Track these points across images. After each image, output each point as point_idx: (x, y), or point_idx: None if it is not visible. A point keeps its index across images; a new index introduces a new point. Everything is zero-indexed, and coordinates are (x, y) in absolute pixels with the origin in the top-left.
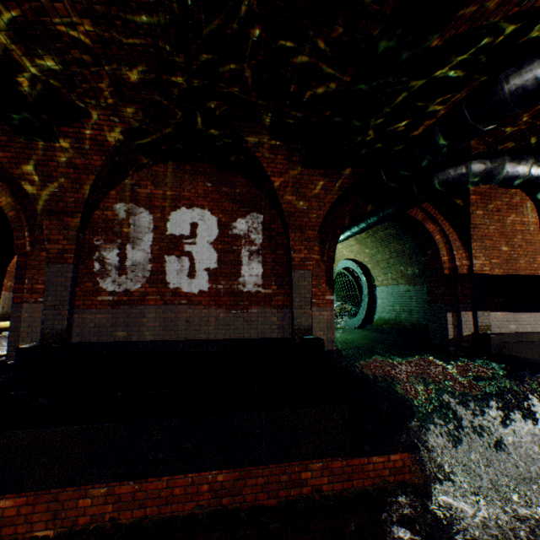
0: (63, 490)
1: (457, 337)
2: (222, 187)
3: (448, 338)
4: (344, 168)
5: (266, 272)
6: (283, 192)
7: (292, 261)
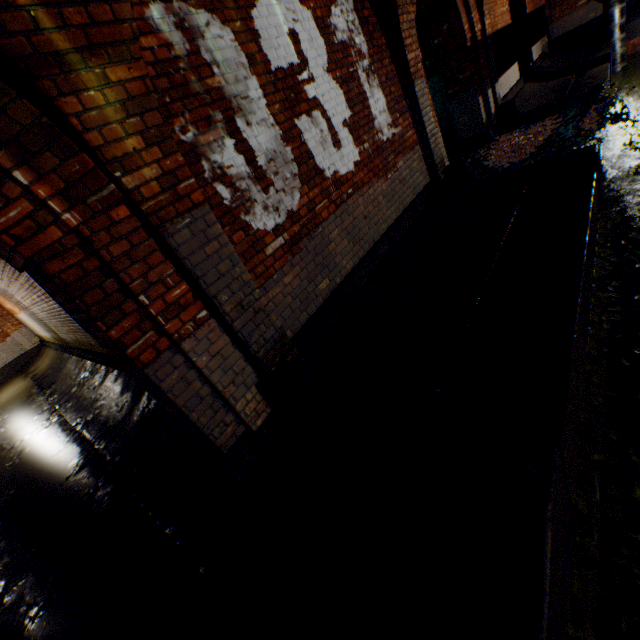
0: None
1: (486, 120)
2: None
3: (483, 124)
4: None
5: (388, 102)
6: None
7: (409, 68)
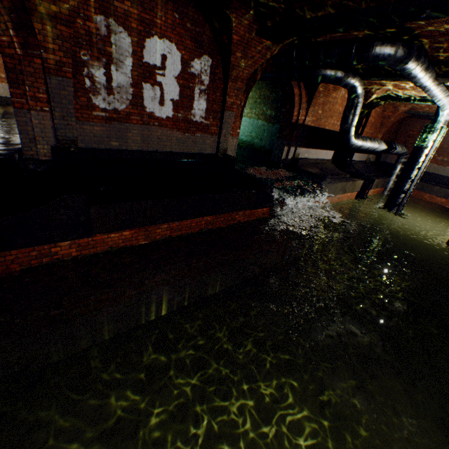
0: (150, 227)
1: (285, 159)
2: (186, 22)
3: (281, 159)
4: (277, 43)
5: (208, 109)
6: (236, 49)
7: (226, 104)
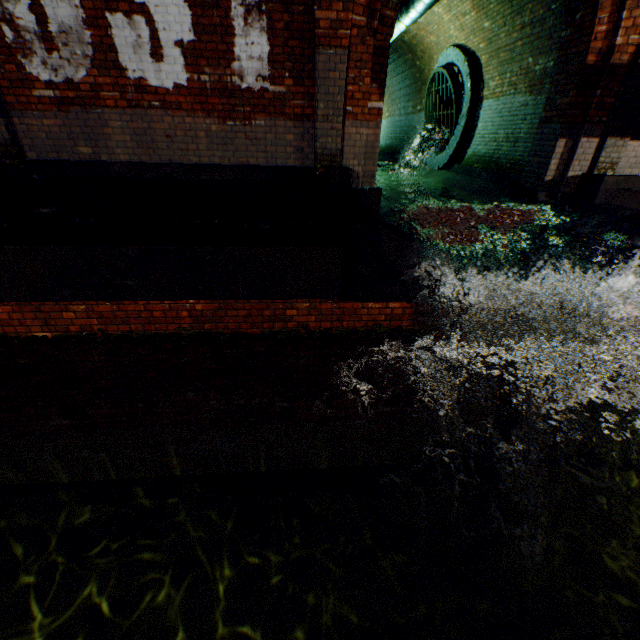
0: (44, 304)
1: (558, 180)
2: None
3: (543, 181)
4: None
5: (275, 53)
6: None
7: (315, 28)
